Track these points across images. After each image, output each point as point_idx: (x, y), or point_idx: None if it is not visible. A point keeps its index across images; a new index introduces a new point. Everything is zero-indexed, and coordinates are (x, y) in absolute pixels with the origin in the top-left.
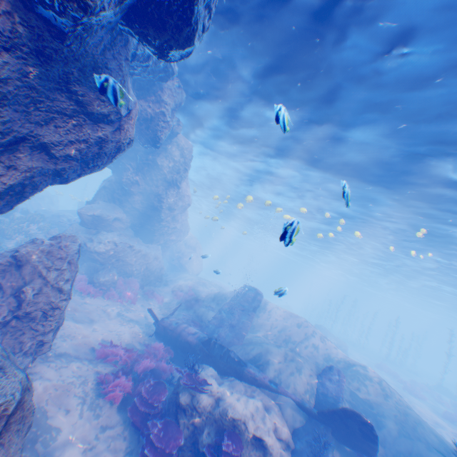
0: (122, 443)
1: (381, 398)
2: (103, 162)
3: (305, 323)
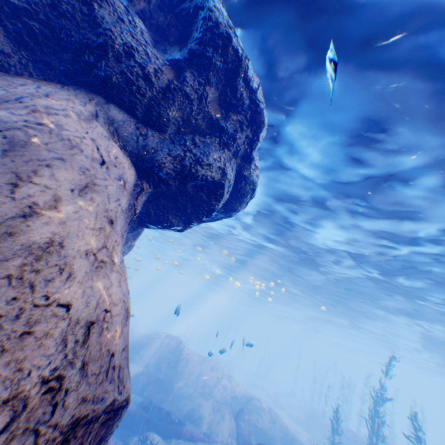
0: None
1: (272, 424)
2: None
3: (217, 366)
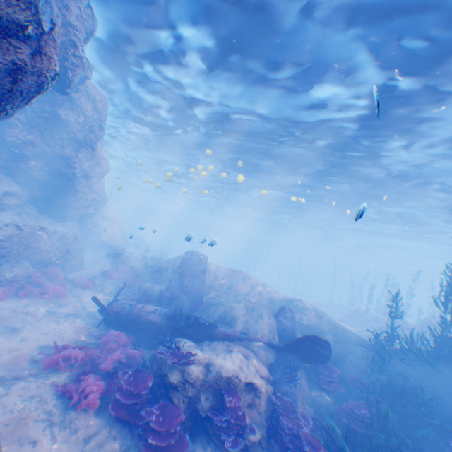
0: (115, 445)
1: (317, 320)
2: (15, 106)
3: (248, 276)
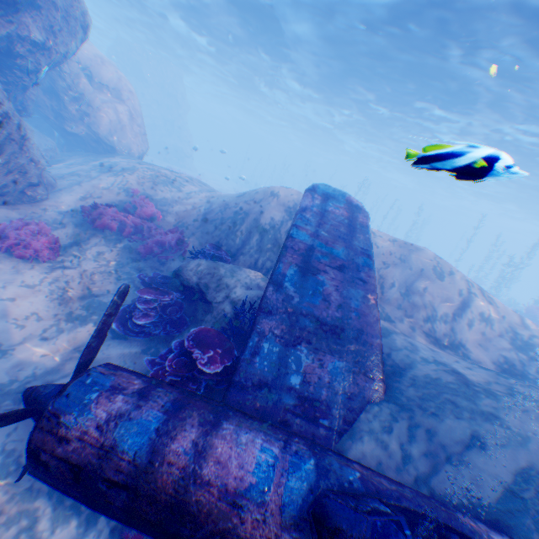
0: None
1: None
2: None
3: (446, 266)
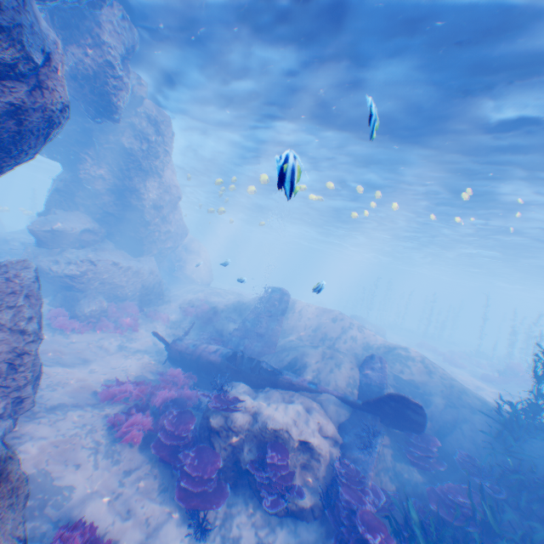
0: (153, 482)
1: (425, 375)
2: (32, 146)
3: (340, 316)
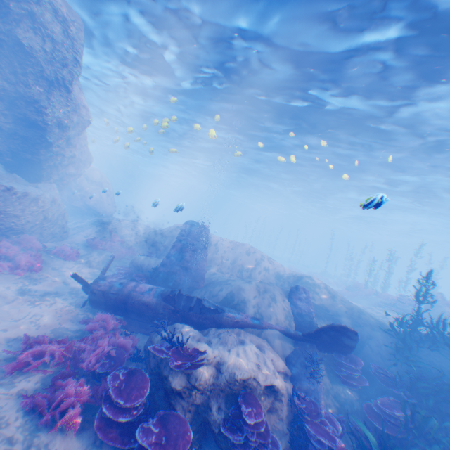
0: None
1: (331, 300)
2: None
3: (253, 250)
